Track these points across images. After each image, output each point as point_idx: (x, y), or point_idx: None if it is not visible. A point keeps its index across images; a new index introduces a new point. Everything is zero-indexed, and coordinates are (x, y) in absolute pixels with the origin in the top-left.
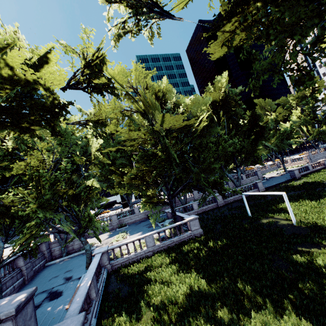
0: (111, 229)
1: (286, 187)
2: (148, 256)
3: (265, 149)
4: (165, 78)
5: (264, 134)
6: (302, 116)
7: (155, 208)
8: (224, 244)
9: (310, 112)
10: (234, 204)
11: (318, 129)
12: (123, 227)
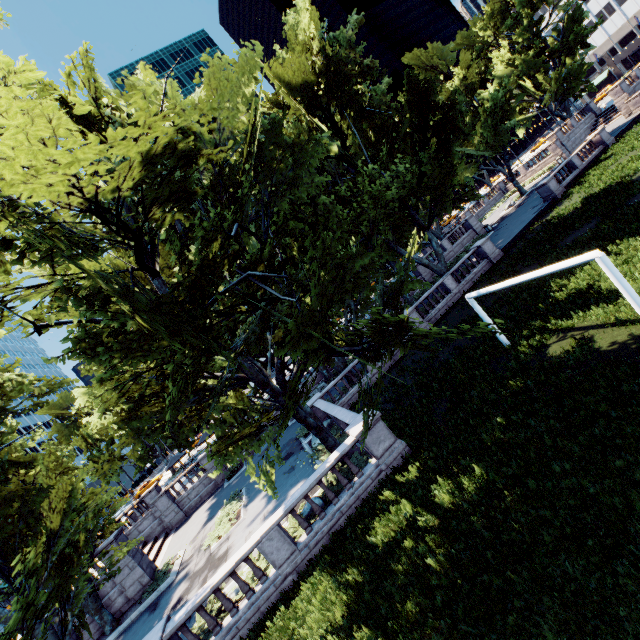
0: (214, 488)
1: (549, 228)
2: (288, 593)
3: (466, 165)
4: (142, 70)
5: (458, 120)
6: (516, 58)
7: (259, 441)
8: (484, 488)
9: (529, 40)
10: (450, 318)
11: (558, 72)
12: (235, 475)
